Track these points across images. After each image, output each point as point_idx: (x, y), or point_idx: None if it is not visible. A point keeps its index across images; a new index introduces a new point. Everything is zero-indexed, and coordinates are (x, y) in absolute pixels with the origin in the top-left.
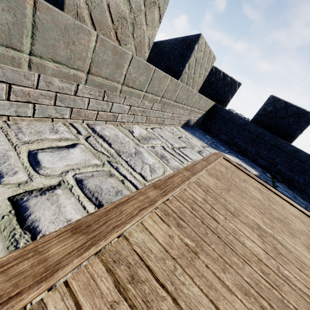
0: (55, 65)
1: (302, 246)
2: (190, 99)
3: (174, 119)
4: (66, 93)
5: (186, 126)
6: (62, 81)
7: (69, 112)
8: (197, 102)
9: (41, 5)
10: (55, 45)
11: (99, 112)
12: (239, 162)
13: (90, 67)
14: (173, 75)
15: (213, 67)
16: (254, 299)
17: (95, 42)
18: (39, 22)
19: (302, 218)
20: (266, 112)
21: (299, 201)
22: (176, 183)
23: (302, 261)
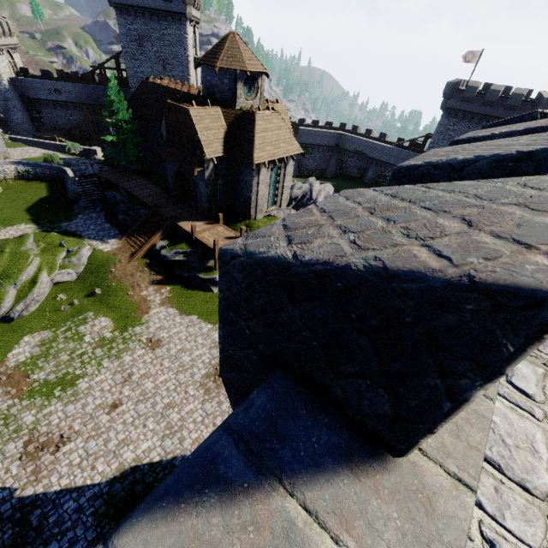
0: None
1: None
2: None
3: None
4: None
5: None
6: None
7: None
8: None
9: None
10: None
11: None
12: None
13: None
14: None
15: (538, 112)
16: None
17: None
18: None
19: None
20: None
21: None
22: None
23: None
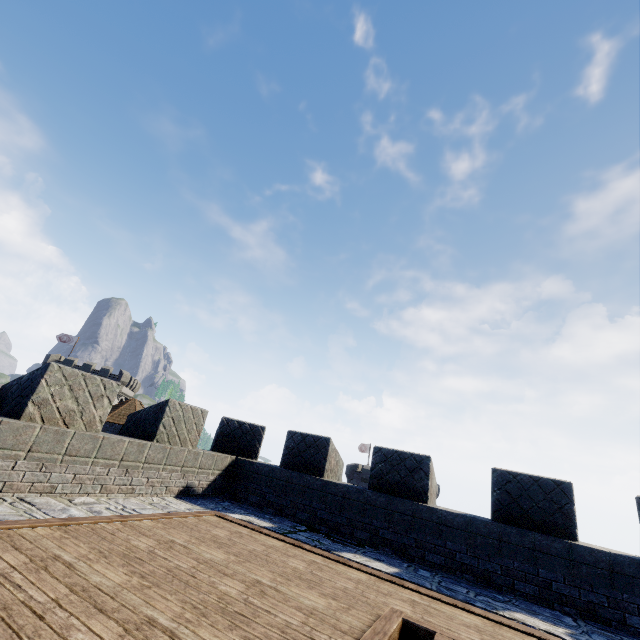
0: (2, 450)
1: (220, 551)
2: (173, 457)
3: (155, 485)
4: (4, 469)
5: (187, 495)
6: (4, 460)
7: (2, 485)
8: (193, 459)
9: (5, 422)
10: (6, 439)
11: (34, 484)
12: (249, 519)
13: (32, 447)
14: (148, 438)
15: (223, 418)
16: (98, 550)
17: (39, 431)
18: (0, 429)
19: (279, 547)
20: (289, 449)
21: (316, 542)
22: (89, 519)
23: (196, 553)
